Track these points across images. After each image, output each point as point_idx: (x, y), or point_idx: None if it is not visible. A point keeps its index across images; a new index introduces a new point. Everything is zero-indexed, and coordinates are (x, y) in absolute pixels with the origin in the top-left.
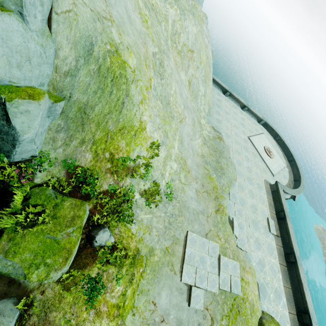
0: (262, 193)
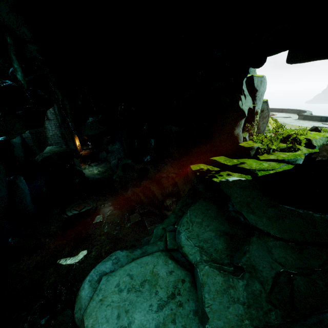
0: (302, 122)
